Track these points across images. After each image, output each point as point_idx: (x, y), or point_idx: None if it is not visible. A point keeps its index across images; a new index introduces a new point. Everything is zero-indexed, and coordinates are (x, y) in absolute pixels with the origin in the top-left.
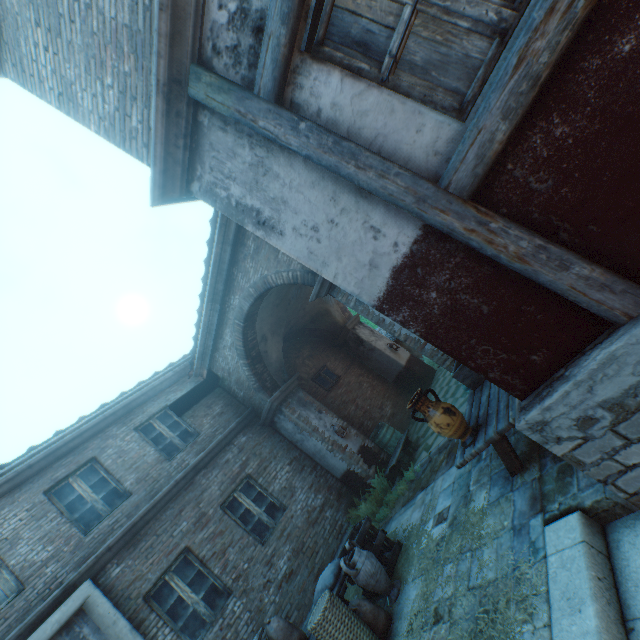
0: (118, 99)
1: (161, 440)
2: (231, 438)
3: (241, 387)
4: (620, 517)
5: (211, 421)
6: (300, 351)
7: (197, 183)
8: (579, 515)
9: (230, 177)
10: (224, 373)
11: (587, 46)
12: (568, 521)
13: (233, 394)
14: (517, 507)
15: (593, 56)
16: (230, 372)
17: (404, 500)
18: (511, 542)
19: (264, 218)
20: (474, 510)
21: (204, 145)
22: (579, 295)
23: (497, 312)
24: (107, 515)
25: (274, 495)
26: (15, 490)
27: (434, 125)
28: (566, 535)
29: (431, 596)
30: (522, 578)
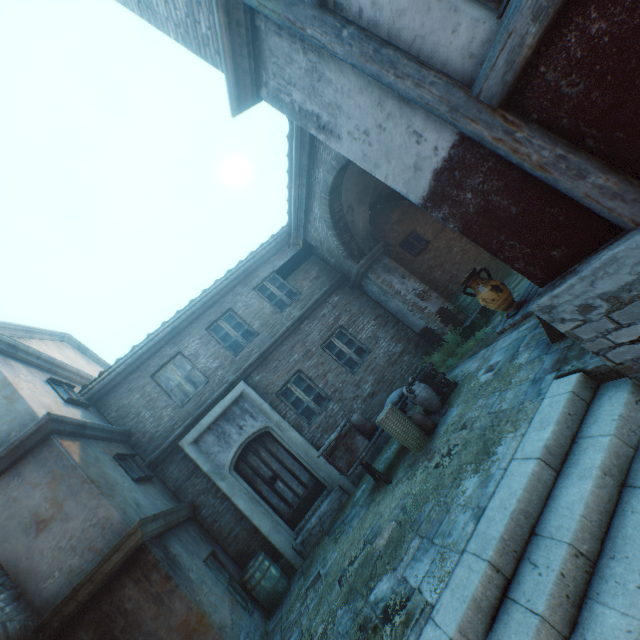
0: (186, 5)
1: (273, 298)
2: (326, 298)
3: (332, 255)
4: (614, 380)
5: (309, 284)
6: (389, 217)
7: (264, 89)
8: (579, 375)
9: (290, 83)
10: (316, 243)
11: None
12: (569, 378)
13: (326, 261)
14: (543, 366)
15: None
16: (321, 242)
17: (470, 354)
18: (527, 389)
19: (323, 123)
20: (514, 366)
21: (264, 51)
22: (592, 203)
23: (524, 213)
24: (246, 346)
25: (361, 342)
26: (189, 327)
27: (469, 24)
28: (563, 387)
29: (464, 416)
30: (521, 410)
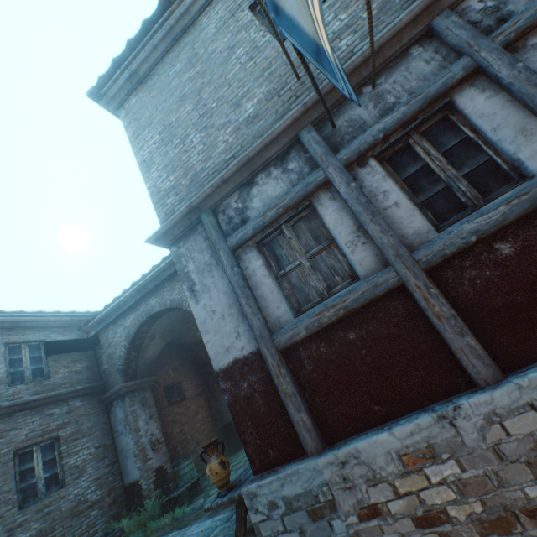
0: (170, 187)
1: (17, 364)
2: (70, 396)
3: (110, 361)
4: None
5: (67, 373)
6: (172, 360)
7: (176, 248)
8: None
9: (193, 259)
10: (106, 342)
11: (341, 326)
12: None
13: (99, 362)
14: None
15: (342, 331)
16: (111, 345)
17: (160, 533)
18: None
19: (195, 288)
20: None
21: (192, 237)
22: (299, 428)
23: (267, 414)
24: None
25: (64, 468)
26: None
27: (284, 310)
28: None
29: None
30: None
